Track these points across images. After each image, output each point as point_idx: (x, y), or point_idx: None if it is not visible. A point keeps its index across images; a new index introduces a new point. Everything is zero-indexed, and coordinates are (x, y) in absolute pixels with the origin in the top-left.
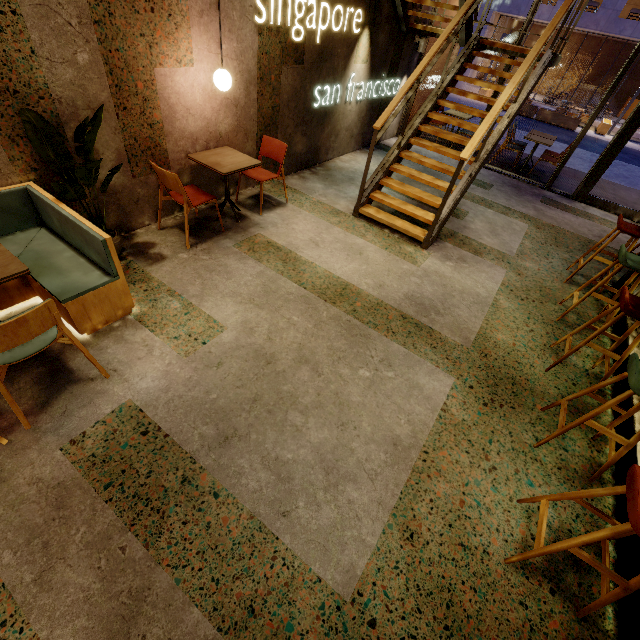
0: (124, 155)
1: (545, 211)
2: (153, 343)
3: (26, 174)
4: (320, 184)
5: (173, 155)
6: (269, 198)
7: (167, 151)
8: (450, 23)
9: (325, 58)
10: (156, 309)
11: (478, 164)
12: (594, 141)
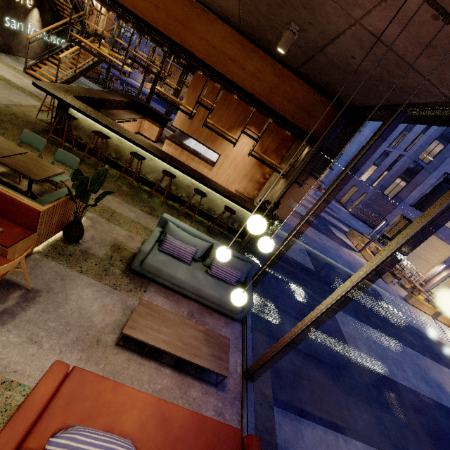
0: None
1: None
2: None
3: None
4: (10, 59)
5: None
6: None
7: None
8: (65, 20)
9: (11, 8)
10: None
11: (79, 71)
12: None
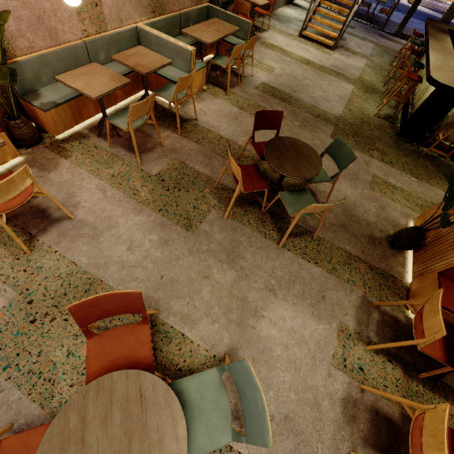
0: None
1: (381, 40)
2: (257, 70)
3: None
4: (277, 22)
5: None
6: (259, 27)
7: None
8: None
9: None
10: (250, 62)
11: (357, 6)
12: (407, 8)
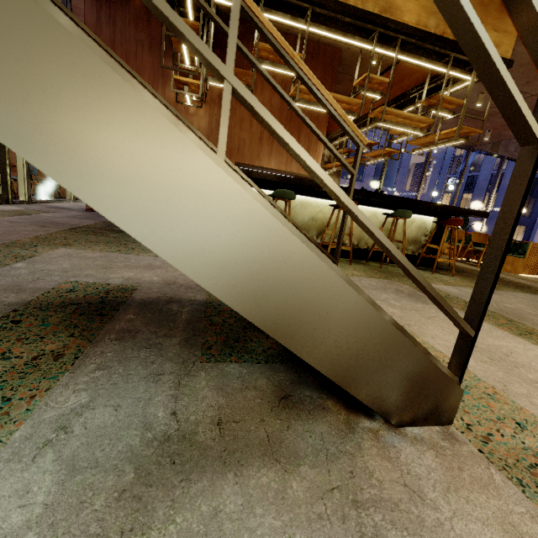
0: None
1: None
2: None
3: None
4: None
5: None
6: None
7: None
8: None
9: None
10: None
11: None
12: None
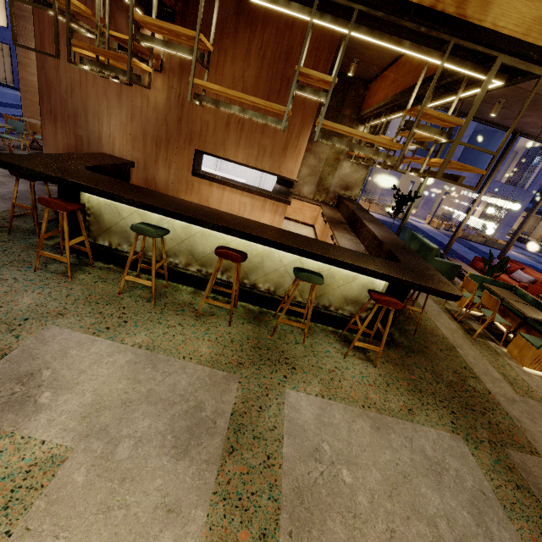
0: None
1: None
2: None
3: None
4: None
5: None
6: None
7: None
8: None
9: None
10: None
11: None
12: None
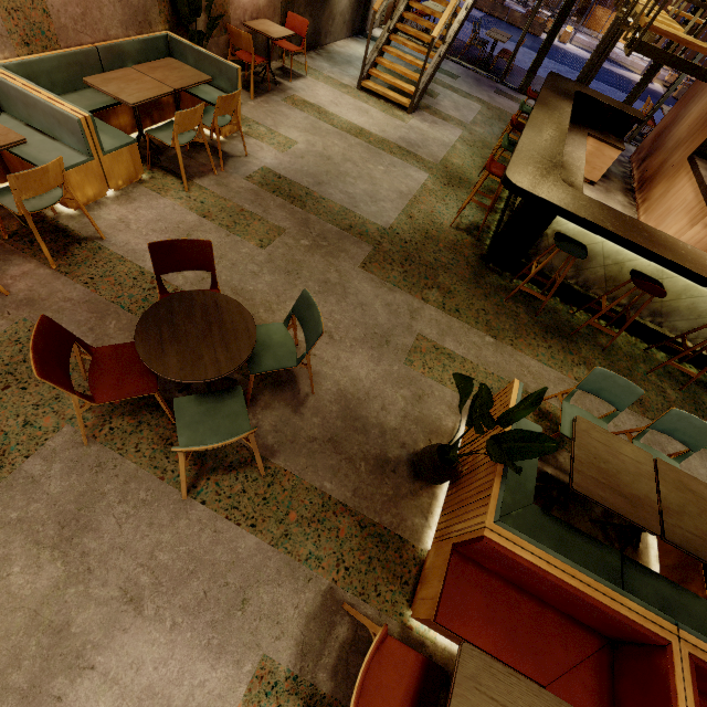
0: (209, 18)
1: (496, 99)
2: (261, 145)
3: (165, 25)
4: (326, 64)
5: (233, 22)
6: (292, 71)
7: (230, 18)
8: None
9: None
10: (253, 130)
11: (445, 47)
12: (555, 49)
